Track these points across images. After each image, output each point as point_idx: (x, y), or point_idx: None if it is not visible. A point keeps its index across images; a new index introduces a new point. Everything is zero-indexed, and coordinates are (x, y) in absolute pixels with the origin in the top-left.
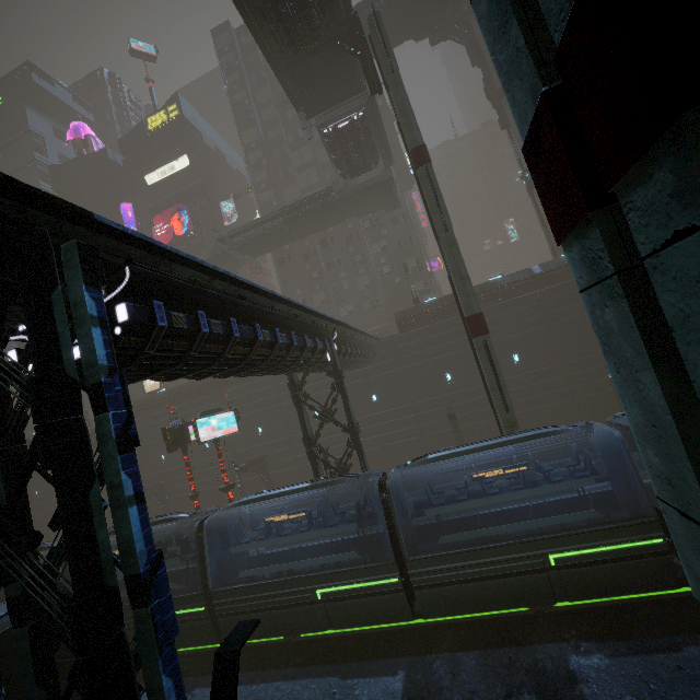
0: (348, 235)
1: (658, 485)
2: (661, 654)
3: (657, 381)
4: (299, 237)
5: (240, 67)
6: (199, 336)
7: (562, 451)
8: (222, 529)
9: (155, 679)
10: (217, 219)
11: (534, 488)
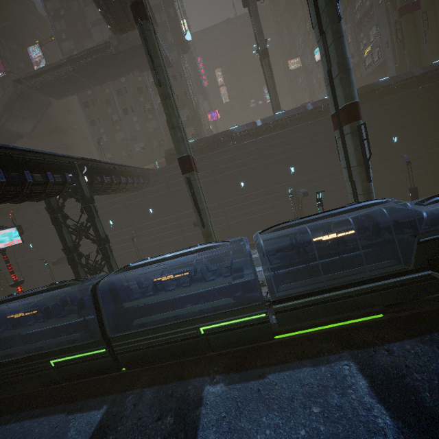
0: (139, 87)
1: None
2: (254, 381)
3: None
4: (93, 85)
5: None
6: None
7: (263, 243)
8: None
9: None
10: (29, 63)
11: (194, 286)
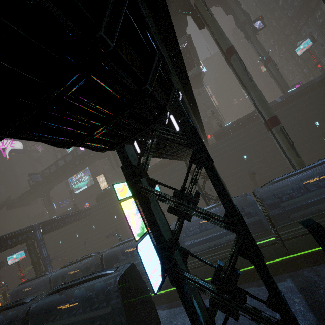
0: None
1: None
2: None
3: None
4: None
5: None
6: None
7: None
8: None
9: None
10: None
11: None
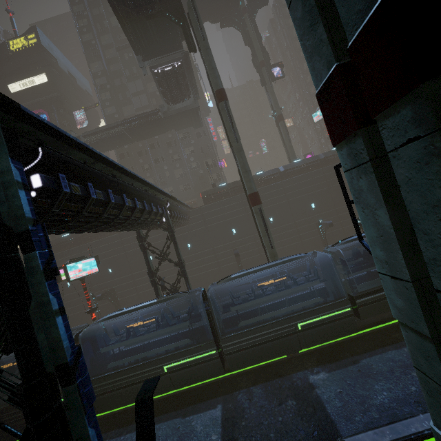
0: (168, 142)
1: (380, 266)
2: (351, 366)
3: (387, 213)
4: (135, 140)
5: (87, 16)
6: (89, 200)
7: (296, 270)
8: (92, 338)
9: (83, 431)
10: (71, 123)
11: (290, 288)
